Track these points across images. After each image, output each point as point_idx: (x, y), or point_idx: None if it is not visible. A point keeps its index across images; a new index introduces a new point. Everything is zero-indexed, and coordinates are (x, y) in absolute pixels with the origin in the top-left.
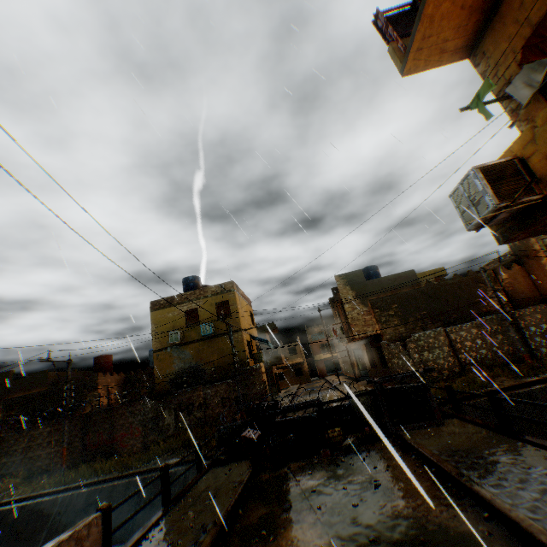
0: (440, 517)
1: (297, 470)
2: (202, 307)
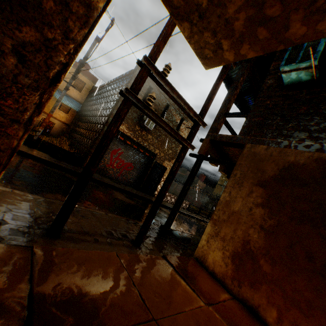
0: None
1: None
2: None
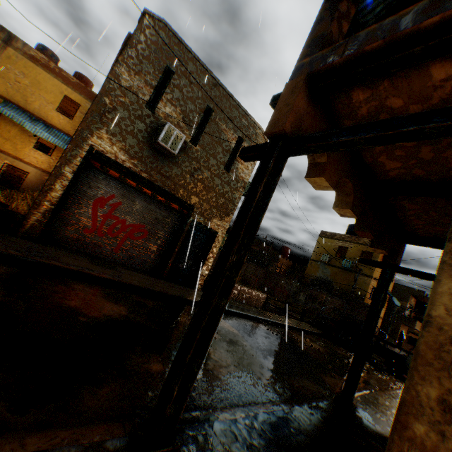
0: (368, 379)
1: (340, 348)
2: (351, 248)
